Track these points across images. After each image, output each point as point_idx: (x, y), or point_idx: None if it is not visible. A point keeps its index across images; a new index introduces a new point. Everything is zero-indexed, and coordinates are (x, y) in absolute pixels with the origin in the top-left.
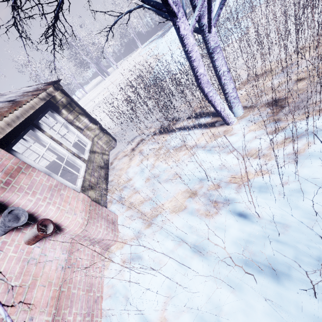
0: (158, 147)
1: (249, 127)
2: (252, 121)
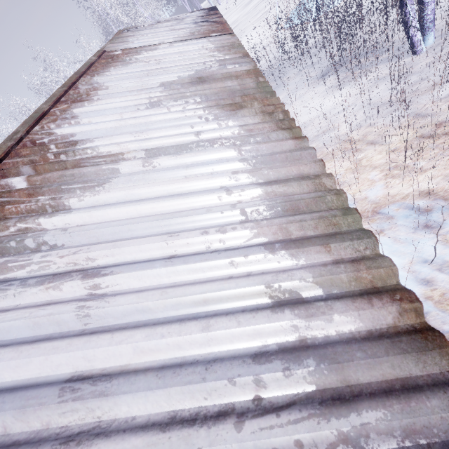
0: (324, 87)
1: (439, 53)
2: (443, 47)
